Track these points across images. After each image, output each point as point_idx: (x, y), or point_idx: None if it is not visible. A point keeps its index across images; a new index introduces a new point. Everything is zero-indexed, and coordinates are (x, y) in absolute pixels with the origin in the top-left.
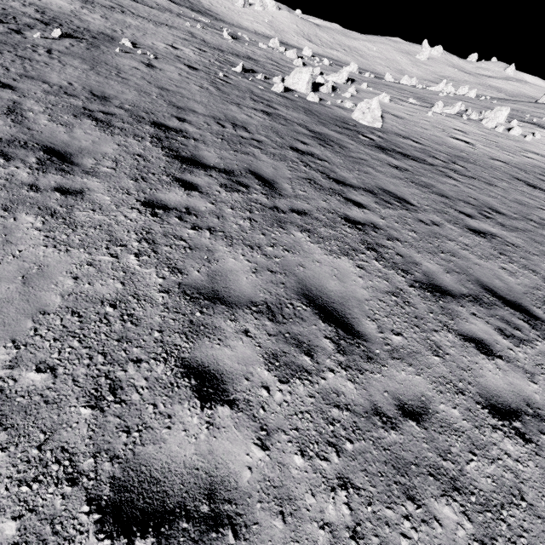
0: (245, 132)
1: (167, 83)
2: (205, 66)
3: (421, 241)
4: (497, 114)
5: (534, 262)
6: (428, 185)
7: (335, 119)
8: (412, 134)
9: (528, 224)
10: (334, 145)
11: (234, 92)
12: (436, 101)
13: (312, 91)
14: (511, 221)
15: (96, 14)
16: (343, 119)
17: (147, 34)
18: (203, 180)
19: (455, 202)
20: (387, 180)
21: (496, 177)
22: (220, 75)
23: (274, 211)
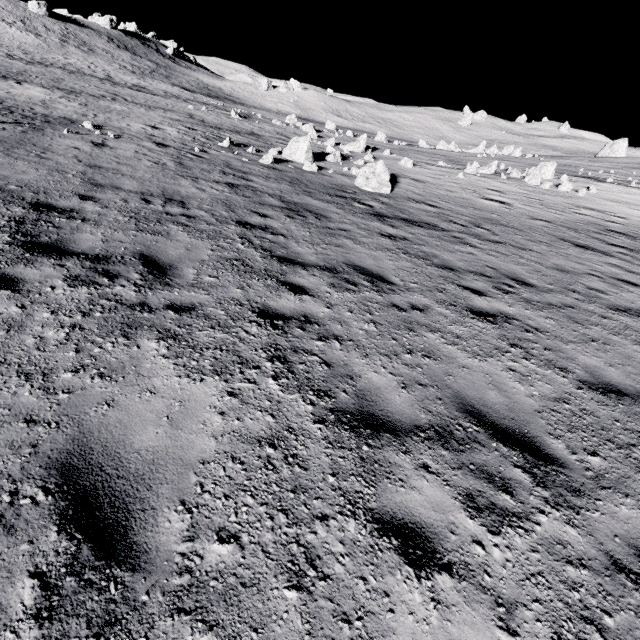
0: (178, 207)
1: (106, 161)
2: (182, 143)
3: (379, 337)
4: (542, 170)
5: (566, 354)
6: (429, 255)
7: (329, 187)
8: (430, 197)
9: (568, 297)
10: (309, 215)
11: (201, 166)
12: (472, 163)
13: (316, 161)
14: (542, 295)
15: (75, 102)
16: (341, 187)
17: (129, 117)
18: (39, 273)
19: (461, 274)
20: (367, 254)
21: (532, 239)
22: (195, 150)
23: (134, 310)
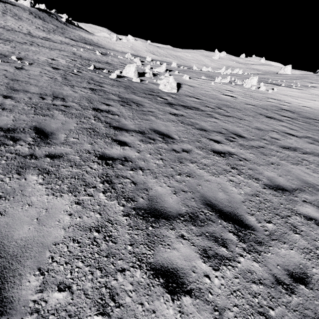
0: (60, 101)
1: (22, 77)
2: (68, 67)
3: (164, 167)
4: (252, 80)
5: (259, 171)
6: (194, 123)
7: (145, 90)
8: (197, 94)
9: (261, 142)
10: (133, 104)
11: (77, 79)
12: (218, 77)
13: (140, 76)
14: (249, 142)
15: (8, 45)
16: (152, 89)
17: (39, 54)
18: None
19: (209, 133)
20: (162, 123)
21: (246, 114)
22: (74, 71)
23: (26, 158)
